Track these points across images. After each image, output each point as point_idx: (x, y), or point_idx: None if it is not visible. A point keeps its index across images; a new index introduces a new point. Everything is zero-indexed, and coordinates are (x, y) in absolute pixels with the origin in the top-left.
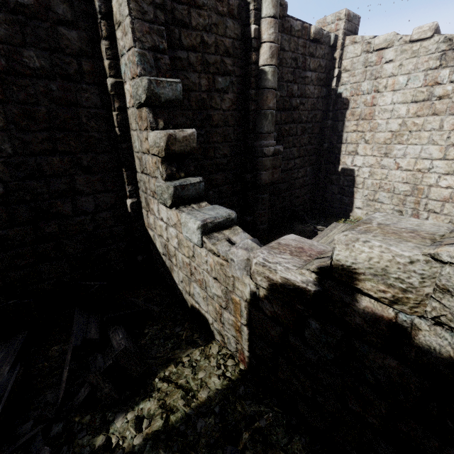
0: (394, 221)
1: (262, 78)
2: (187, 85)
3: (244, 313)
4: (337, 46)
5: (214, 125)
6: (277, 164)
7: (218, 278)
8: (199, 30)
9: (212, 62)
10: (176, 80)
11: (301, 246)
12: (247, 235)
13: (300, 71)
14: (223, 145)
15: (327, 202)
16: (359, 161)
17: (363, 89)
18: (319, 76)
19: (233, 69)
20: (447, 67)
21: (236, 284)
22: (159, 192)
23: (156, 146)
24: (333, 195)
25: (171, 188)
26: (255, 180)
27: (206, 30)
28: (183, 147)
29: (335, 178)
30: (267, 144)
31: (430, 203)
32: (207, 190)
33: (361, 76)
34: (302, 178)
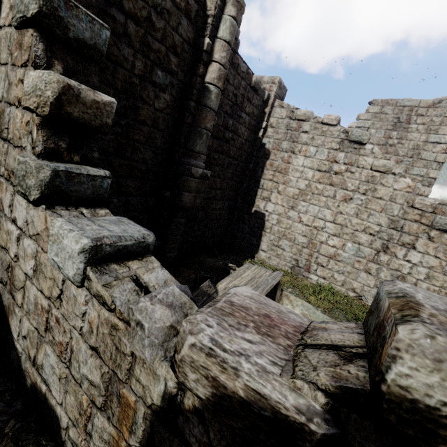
0: (443, 304)
1: (205, 95)
2: (116, 55)
3: (140, 428)
4: (268, 103)
5: (140, 121)
6: (202, 189)
7: (100, 350)
8: (148, 3)
9: (155, 49)
10: (102, 22)
11: (267, 312)
12: (168, 273)
13: (237, 108)
14: (146, 147)
15: (236, 239)
16: (270, 207)
17: (283, 146)
18: (251, 122)
19: (177, 71)
20: (343, 151)
21: (136, 372)
22: (21, 173)
23: (35, 94)
24: (243, 234)
25: (46, 170)
26: (174, 199)
27: (157, 10)
28: (89, 115)
29: (247, 218)
30: (196, 164)
31: (320, 257)
32: (110, 196)
33: (283, 136)
34: (219, 210)
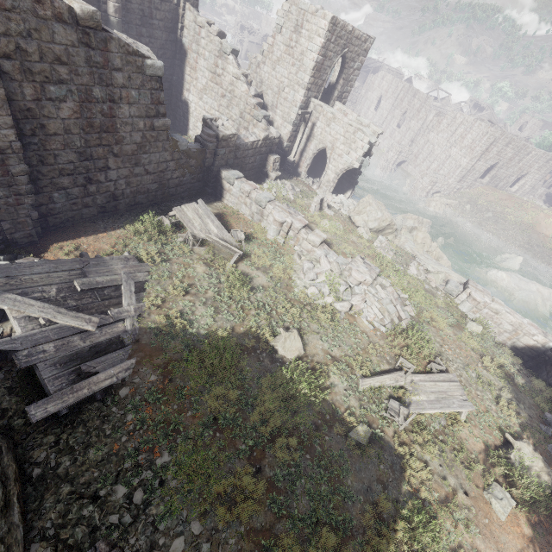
0: None
1: (110, 23)
2: None
3: None
4: (180, 6)
5: None
6: None
7: None
8: None
9: None
10: None
11: None
12: None
13: (147, 19)
14: None
15: (177, 121)
16: (191, 98)
17: (193, 48)
18: (166, 25)
19: None
20: (220, 59)
21: None
22: None
23: None
24: (180, 117)
25: None
26: None
27: None
28: None
29: (181, 105)
30: None
31: None
32: None
33: (193, 39)
34: None
